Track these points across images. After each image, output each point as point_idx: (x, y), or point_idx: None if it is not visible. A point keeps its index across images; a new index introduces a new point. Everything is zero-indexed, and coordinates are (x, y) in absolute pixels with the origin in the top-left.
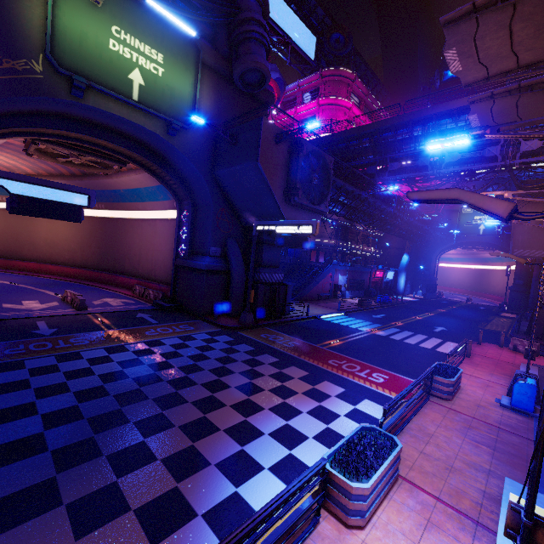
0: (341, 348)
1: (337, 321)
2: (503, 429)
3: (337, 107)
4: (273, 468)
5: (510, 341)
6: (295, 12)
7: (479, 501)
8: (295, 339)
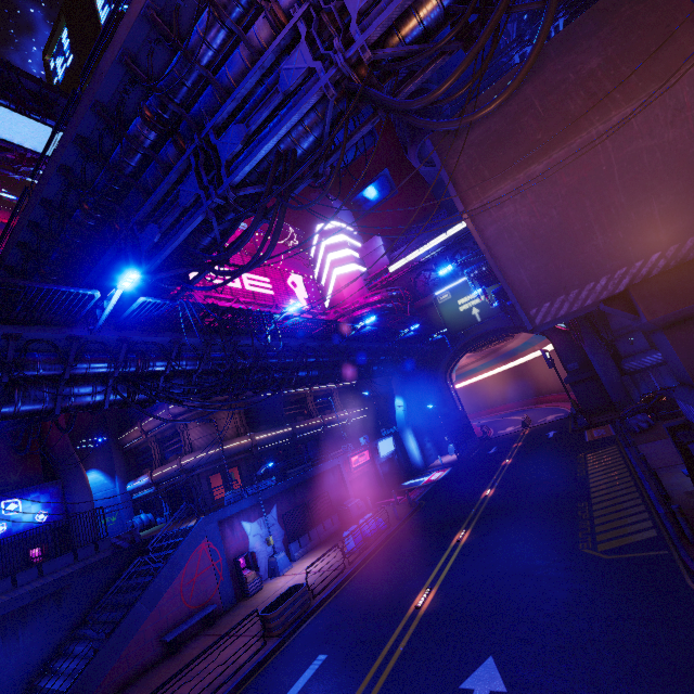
0: None
1: None
2: None
3: None
4: None
5: None
6: (41, 121)
7: None
8: None
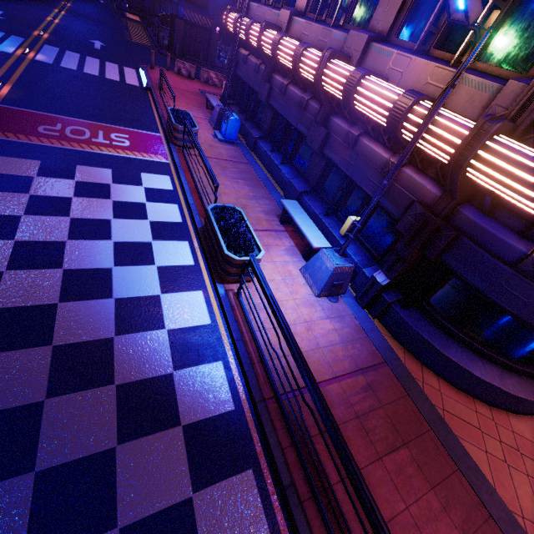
0: (25, 100)
1: None
2: (235, 162)
3: None
4: (165, 290)
5: (164, 60)
6: None
7: (267, 219)
8: None
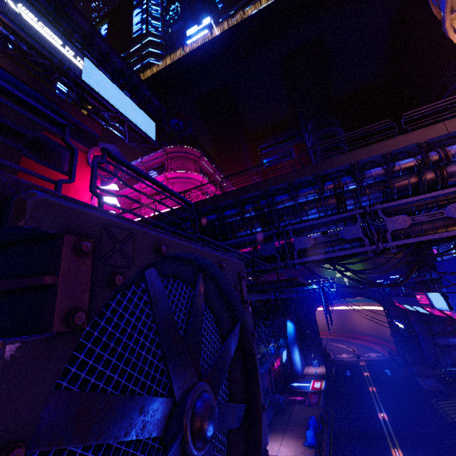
0: None
1: None
2: None
3: (187, 180)
4: None
5: None
6: (129, 98)
7: None
8: None
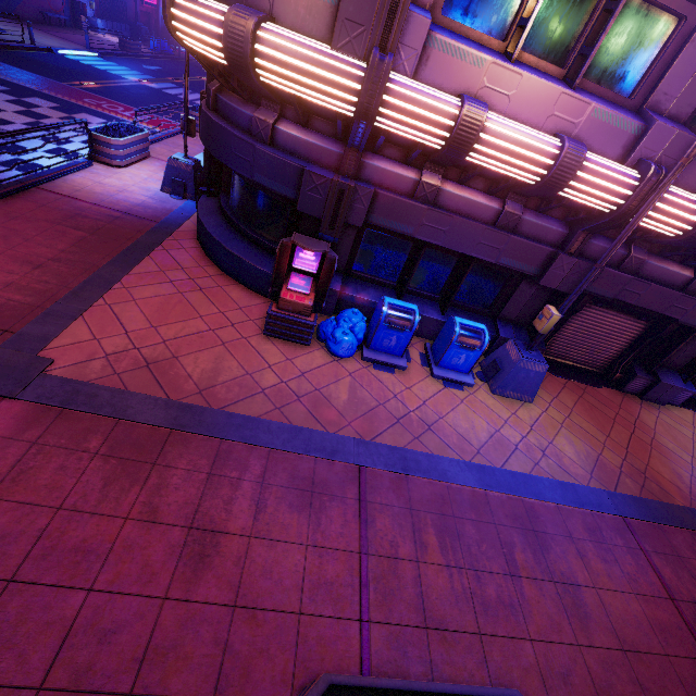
0: (99, 91)
1: (89, 63)
2: None
3: None
4: (47, 152)
5: None
6: None
7: None
8: (25, 72)
